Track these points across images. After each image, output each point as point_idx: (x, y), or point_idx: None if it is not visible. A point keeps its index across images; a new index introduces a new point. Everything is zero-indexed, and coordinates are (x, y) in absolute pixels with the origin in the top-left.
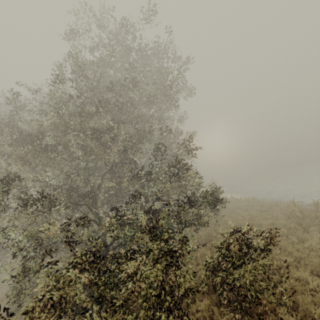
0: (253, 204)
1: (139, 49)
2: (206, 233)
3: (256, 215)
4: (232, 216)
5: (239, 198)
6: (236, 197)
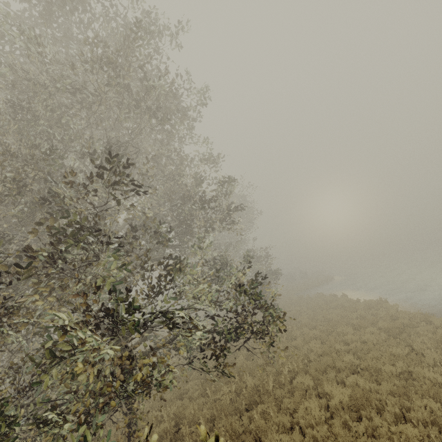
0: (379, 313)
1: (61, 2)
2: (260, 381)
3: (377, 342)
4: (328, 341)
5: (355, 300)
6: (352, 297)
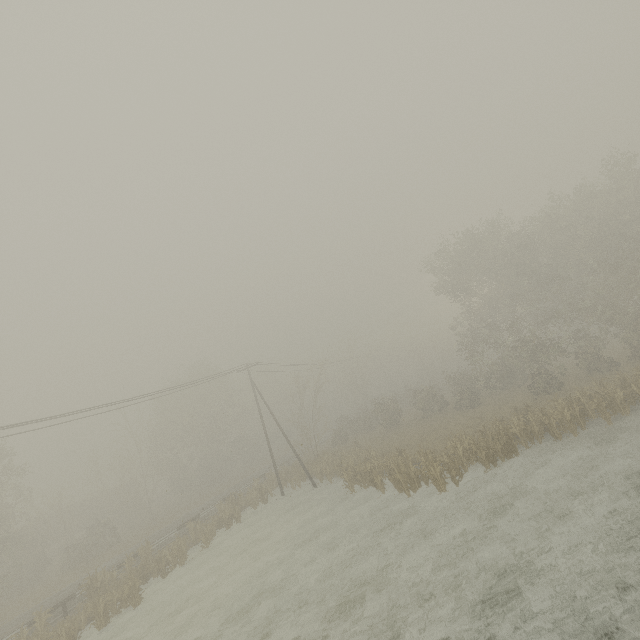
0: None
1: None
2: None
3: None
4: None
5: None
6: None
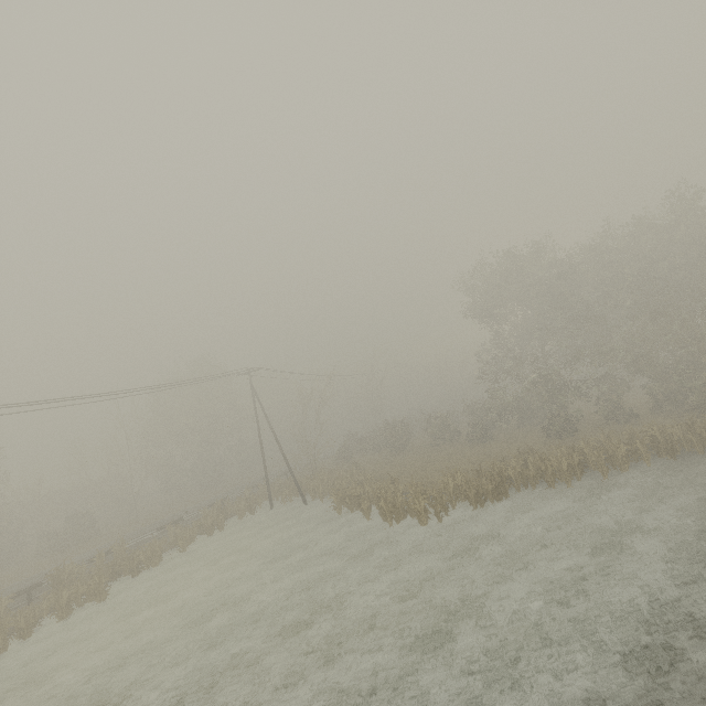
0: None
1: None
2: None
3: None
4: None
5: None
6: None
